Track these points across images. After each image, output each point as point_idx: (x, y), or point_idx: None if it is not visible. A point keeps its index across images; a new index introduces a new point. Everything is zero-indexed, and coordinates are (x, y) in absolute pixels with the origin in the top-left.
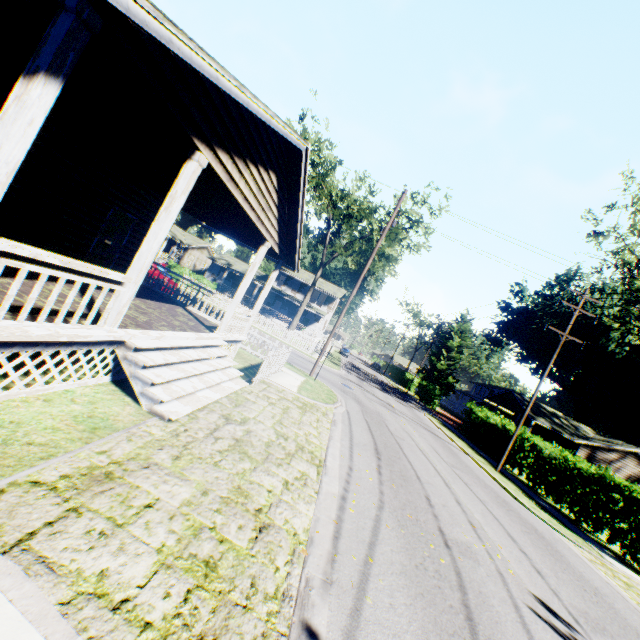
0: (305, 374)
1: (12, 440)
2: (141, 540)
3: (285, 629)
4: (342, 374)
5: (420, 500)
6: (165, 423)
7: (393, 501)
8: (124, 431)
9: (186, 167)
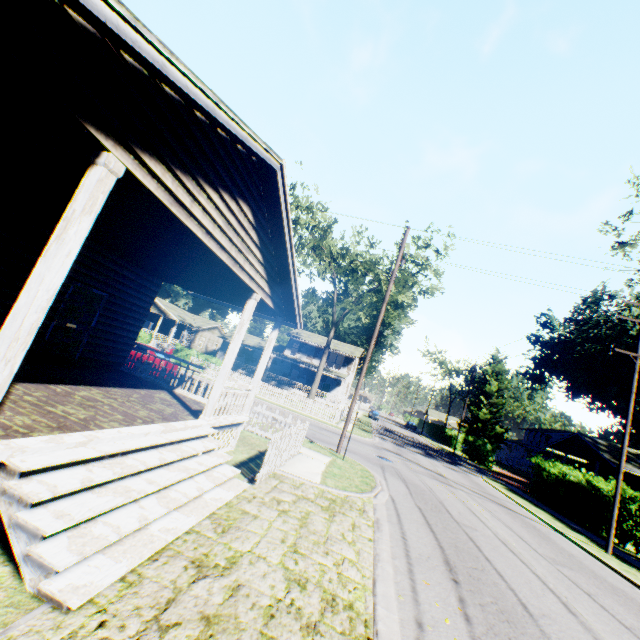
0: (330, 452)
1: None
2: None
3: None
4: (375, 442)
5: None
6: (59, 617)
7: None
8: None
9: (88, 176)
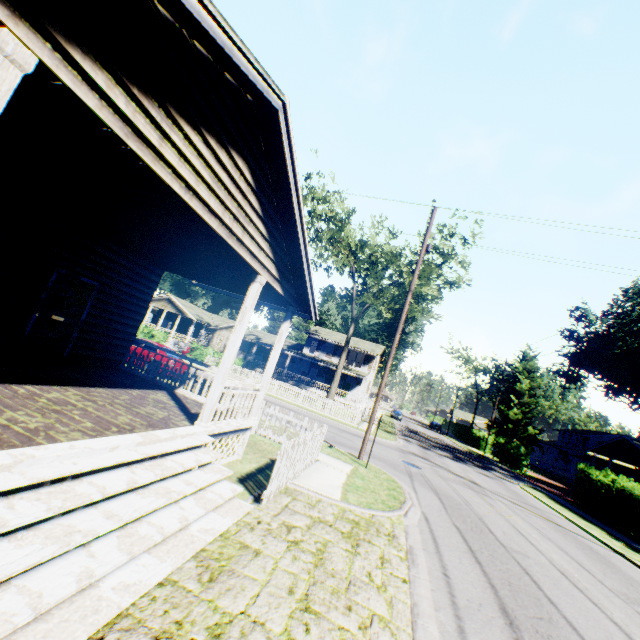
0: (352, 458)
1: None
2: None
3: None
4: (400, 446)
5: None
6: None
7: None
8: None
9: None
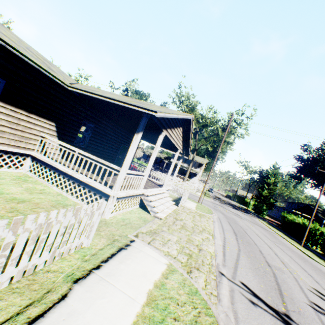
0: (196, 202)
1: (131, 222)
2: (171, 247)
3: (214, 271)
4: (212, 201)
5: (256, 251)
6: (159, 220)
7: (244, 249)
8: (151, 221)
9: (159, 137)
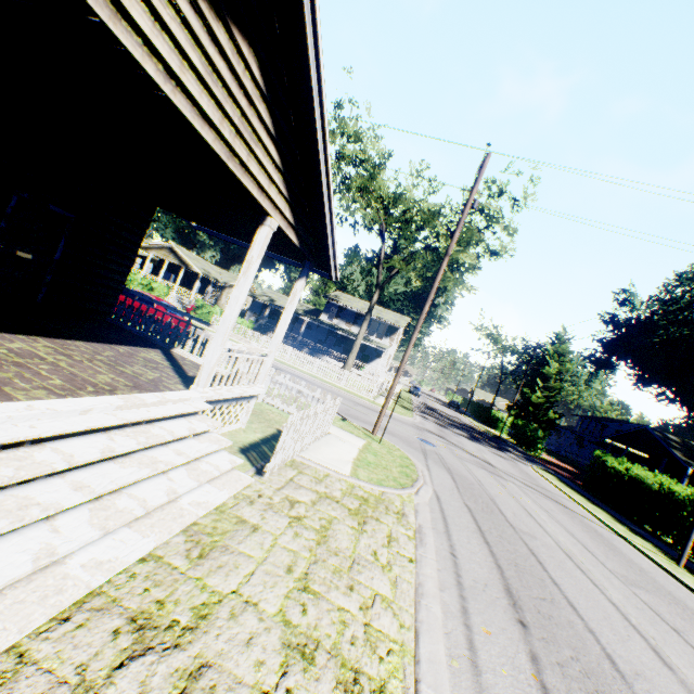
0: (365, 433)
1: None
2: None
3: None
4: (416, 422)
5: None
6: None
7: None
8: None
9: None
